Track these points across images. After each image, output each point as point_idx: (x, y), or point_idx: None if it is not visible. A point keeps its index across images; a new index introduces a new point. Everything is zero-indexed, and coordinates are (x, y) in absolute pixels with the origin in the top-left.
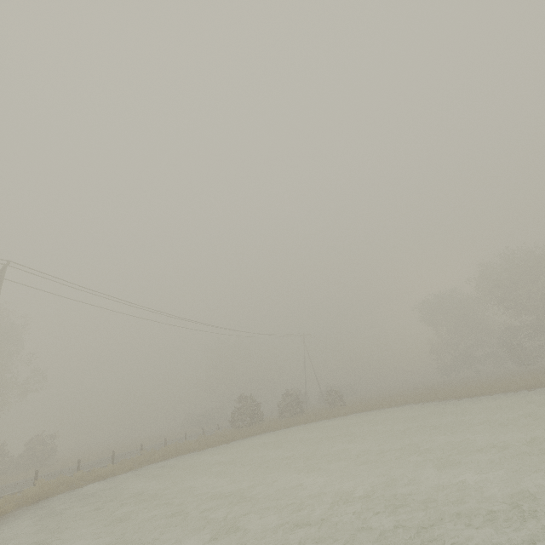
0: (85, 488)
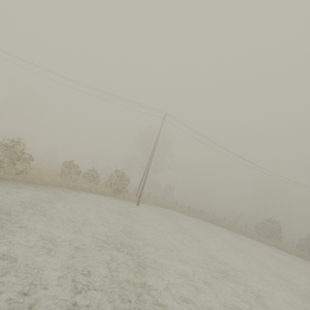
0: (175, 212)
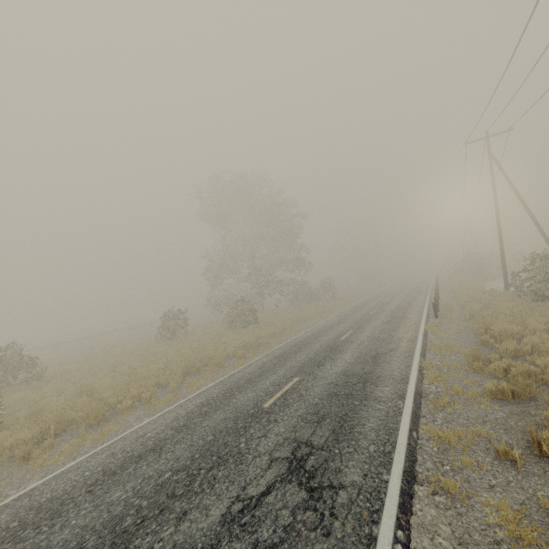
0: None
